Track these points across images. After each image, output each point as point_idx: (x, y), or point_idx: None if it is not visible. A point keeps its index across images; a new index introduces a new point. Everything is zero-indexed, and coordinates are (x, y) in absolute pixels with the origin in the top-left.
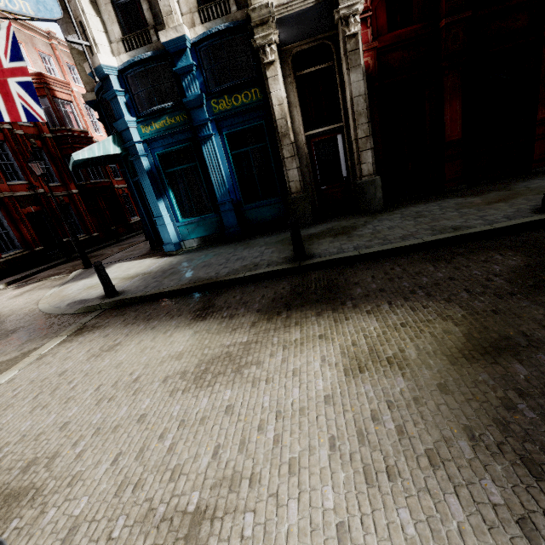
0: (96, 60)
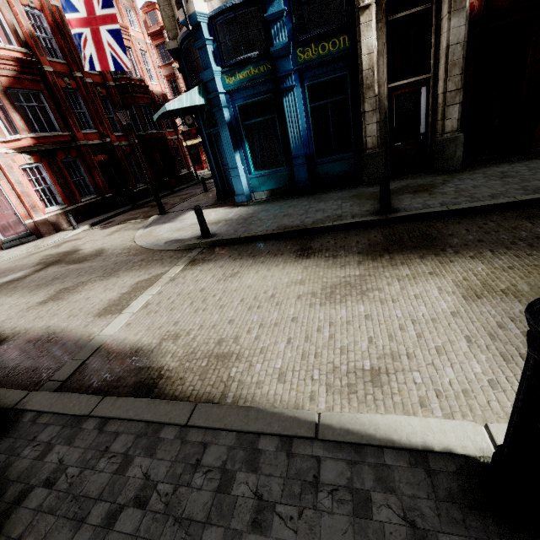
0: (191, 6)
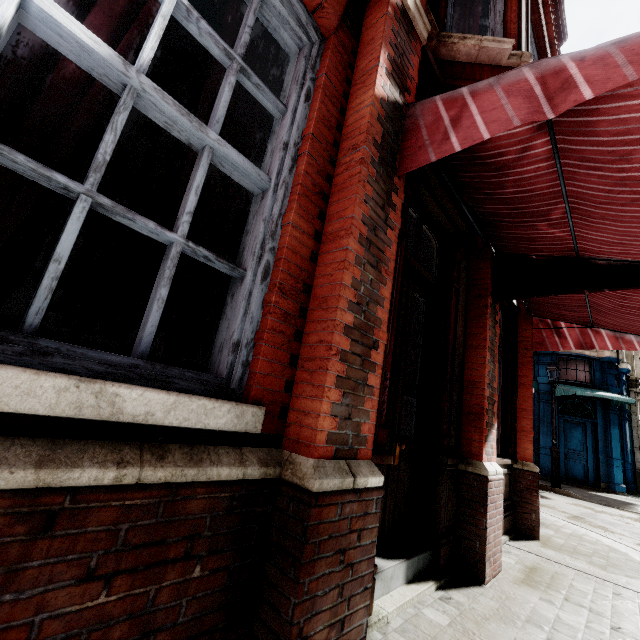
0: (620, 356)
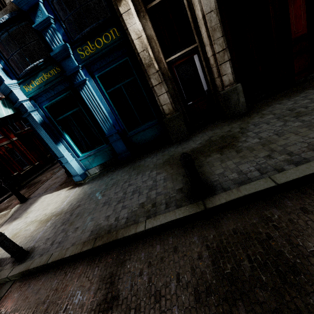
0: None
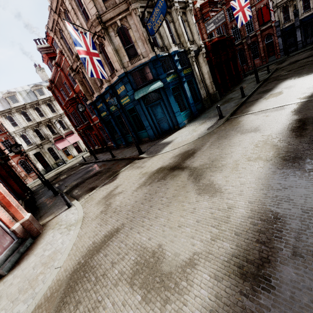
0: (158, 52)
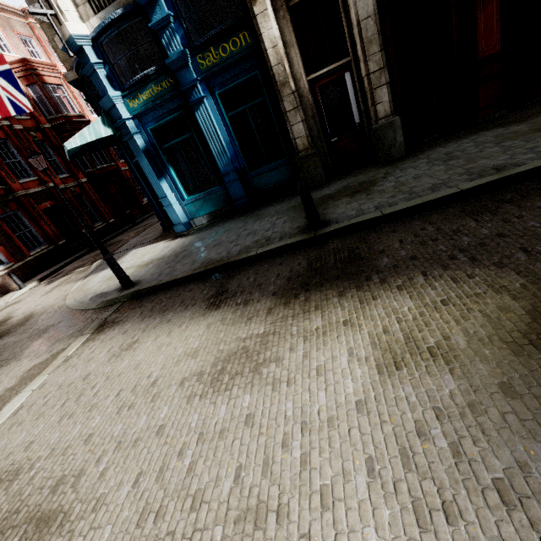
0: (65, 30)
